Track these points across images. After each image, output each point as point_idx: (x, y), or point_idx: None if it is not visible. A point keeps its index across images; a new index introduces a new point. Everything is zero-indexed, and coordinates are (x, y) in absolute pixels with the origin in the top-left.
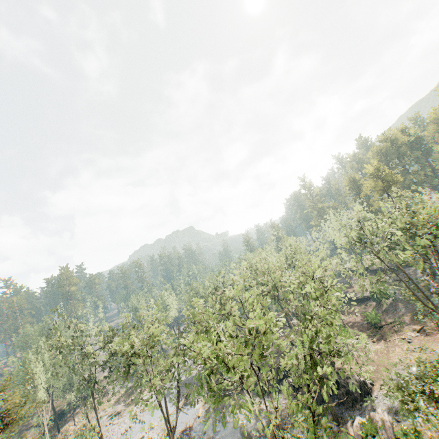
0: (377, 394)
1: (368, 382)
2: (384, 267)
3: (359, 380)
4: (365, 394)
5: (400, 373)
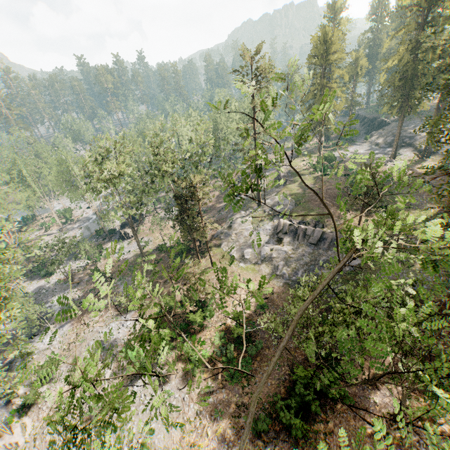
0: (129, 241)
1: (131, 235)
2: (280, 175)
3: (126, 232)
4: (126, 238)
5: (146, 240)
